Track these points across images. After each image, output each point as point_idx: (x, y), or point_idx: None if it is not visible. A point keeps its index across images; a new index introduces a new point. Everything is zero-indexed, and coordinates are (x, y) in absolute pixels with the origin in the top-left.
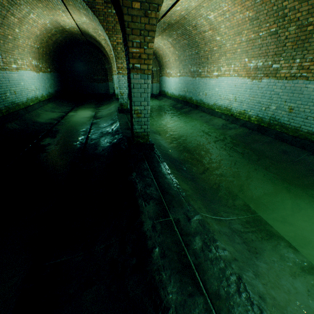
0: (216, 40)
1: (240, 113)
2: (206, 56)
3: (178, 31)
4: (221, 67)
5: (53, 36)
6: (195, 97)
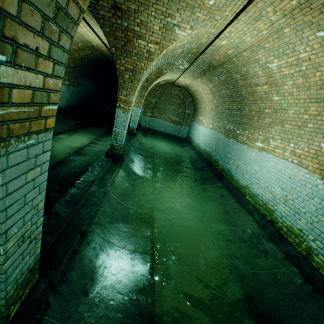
0: (271, 100)
1: (291, 229)
2: (251, 117)
3: (221, 76)
4: (270, 139)
5: (80, 50)
6: (221, 162)
